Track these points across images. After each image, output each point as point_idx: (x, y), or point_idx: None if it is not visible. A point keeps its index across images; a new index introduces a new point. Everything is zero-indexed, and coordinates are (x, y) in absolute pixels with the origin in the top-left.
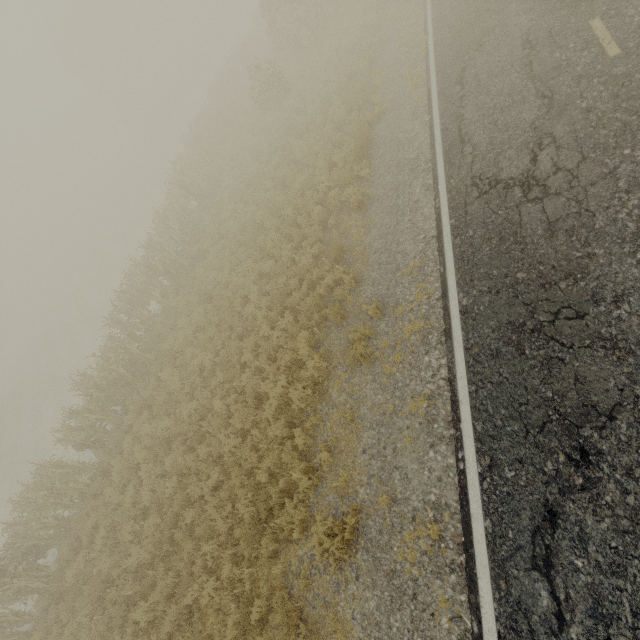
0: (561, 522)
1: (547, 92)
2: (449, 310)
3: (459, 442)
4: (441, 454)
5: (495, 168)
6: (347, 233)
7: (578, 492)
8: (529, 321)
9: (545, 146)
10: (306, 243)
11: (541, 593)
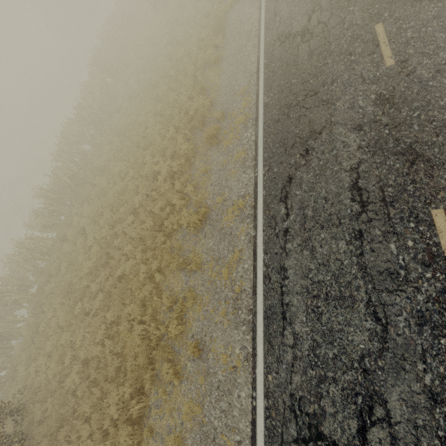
0: (294, 180)
1: None
2: (258, 107)
3: (256, 165)
4: (248, 174)
5: (290, 27)
6: (208, 80)
7: (302, 167)
8: (294, 102)
9: (315, 11)
10: (183, 89)
11: (282, 209)
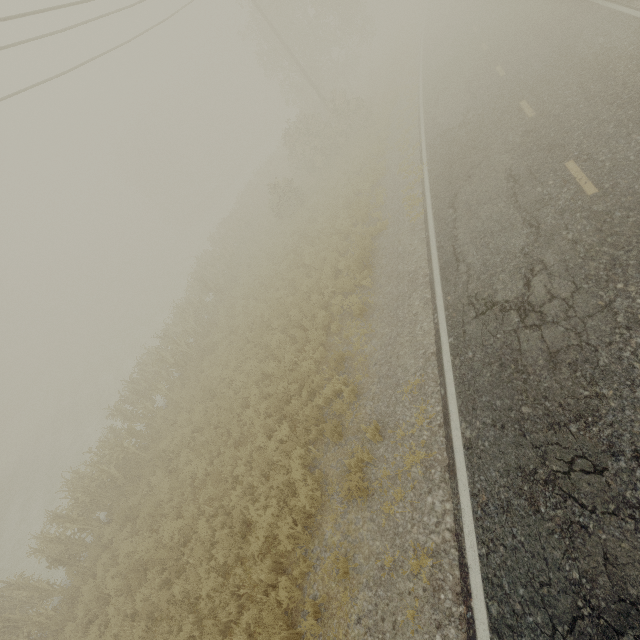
0: None
1: (533, 221)
2: (452, 441)
3: (471, 628)
4: None
5: (490, 289)
6: (349, 340)
7: None
8: (541, 468)
9: (537, 272)
10: (309, 347)
11: None
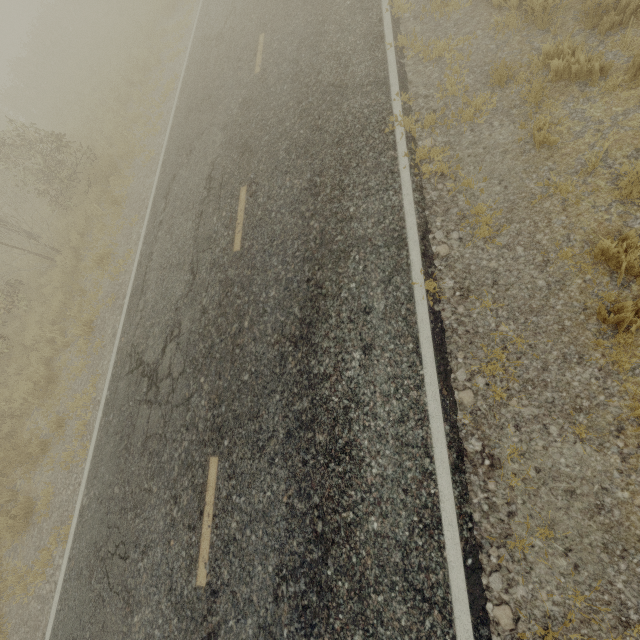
0: None
1: None
2: None
3: None
4: None
5: None
6: None
7: None
8: None
9: None
10: None
11: None
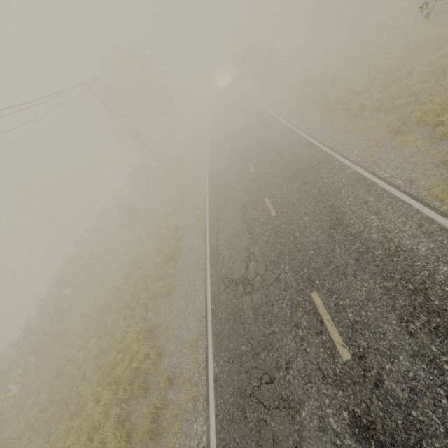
0: None
1: (251, 230)
2: (208, 378)
3: None
4: None
5: (231, 271)
6: (159, 313)
7: None
8: (248, 386)
9: (251, 260)
10: (133, 322)
11: None
